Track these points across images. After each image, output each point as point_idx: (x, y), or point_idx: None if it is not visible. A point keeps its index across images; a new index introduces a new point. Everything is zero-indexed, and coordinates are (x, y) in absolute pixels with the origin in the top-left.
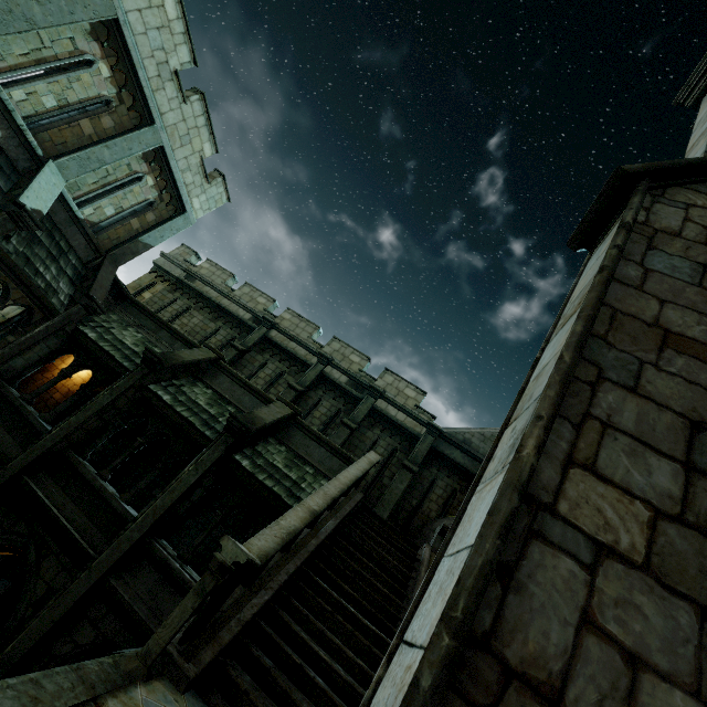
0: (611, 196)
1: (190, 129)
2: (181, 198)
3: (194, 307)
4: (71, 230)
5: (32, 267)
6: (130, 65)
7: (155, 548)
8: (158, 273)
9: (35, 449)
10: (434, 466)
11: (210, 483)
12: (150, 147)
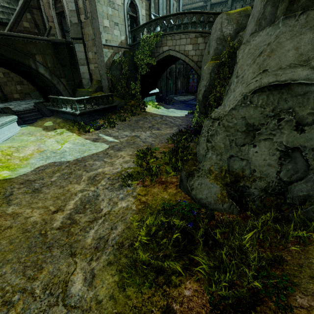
0: None
1: None
2: None
3: None
4: None
5: None
6: None
7: None
8: None
9: None
10: None
11: None
12: None
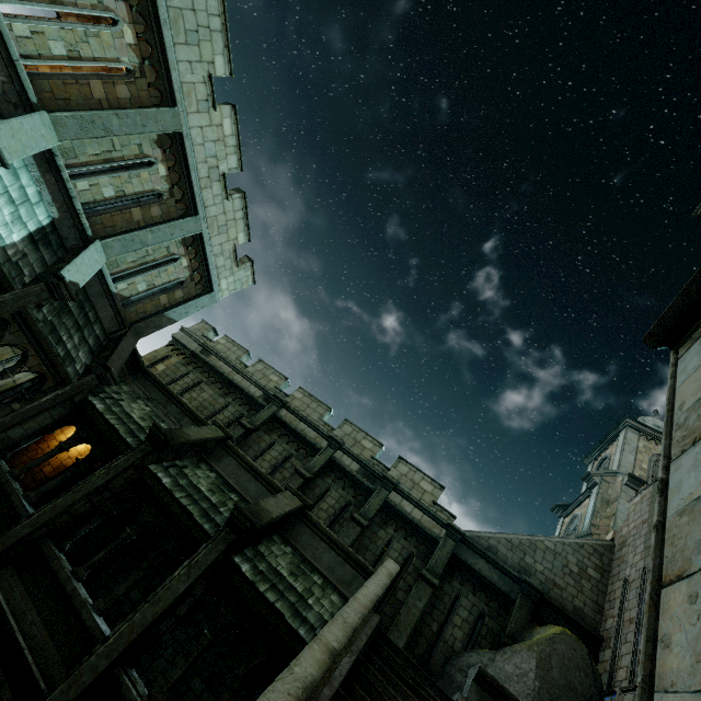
0: (698, 293)
1: (228, 221)
2: (211, 278)
3: (206, 381)
4: (102, 302)
5: (56, 336)
6: (185, 167)
7: (122, 684)
8: (175, 346)
9: (9, 536)
10: (456, 579)
11: (201, 592)
12: (190, 233)
